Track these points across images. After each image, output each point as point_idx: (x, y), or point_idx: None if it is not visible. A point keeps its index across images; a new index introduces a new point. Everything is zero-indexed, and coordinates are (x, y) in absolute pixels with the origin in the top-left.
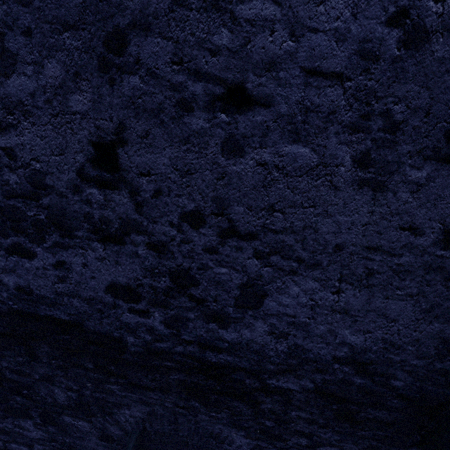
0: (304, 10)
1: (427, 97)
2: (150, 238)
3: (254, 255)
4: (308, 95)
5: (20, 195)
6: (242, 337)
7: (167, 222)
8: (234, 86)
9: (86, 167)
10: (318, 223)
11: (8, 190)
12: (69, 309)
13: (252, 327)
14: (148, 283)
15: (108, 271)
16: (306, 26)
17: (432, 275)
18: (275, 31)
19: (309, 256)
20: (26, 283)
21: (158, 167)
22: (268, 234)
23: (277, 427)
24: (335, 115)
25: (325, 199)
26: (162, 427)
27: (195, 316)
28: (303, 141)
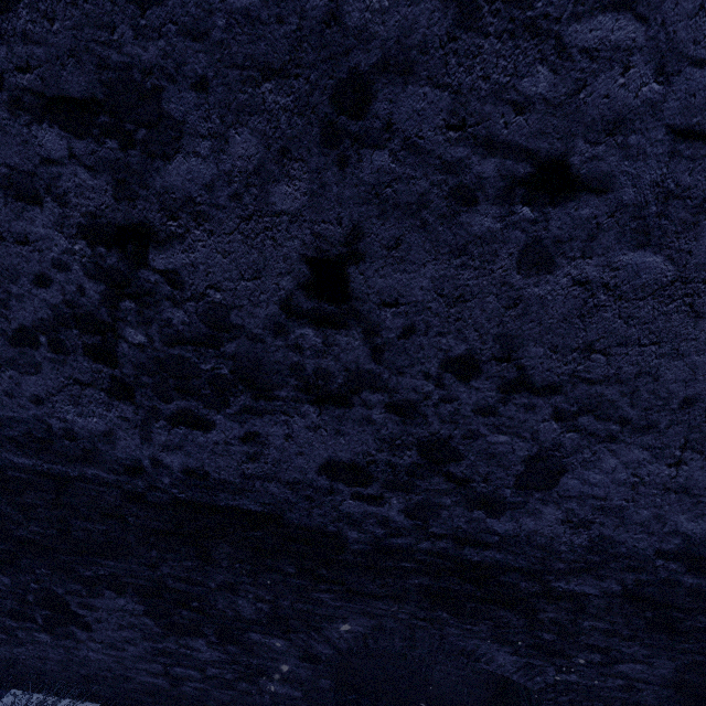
0: (686, 29)
1: None
2: (392, 396)
3: (553, 416)
4: (673, 172)
5: (189, 341)
6: (521, 528)
7: (420, 373)
8: (549, 162)
9: (295, 297)
10: (661, 368)
11: (170, 333)
12: (262, 497)
13: (537, 514)
14: (384, 459)
15: (324, 444)
16: (686, 56)
17: None
18: (632, 67)
19: (640, 416)
20: (198, 464)
21: (412, 293)
22: (579, 386)
23: (559, 640)
24: None
25: (677, 332)
26: (391, 643)
27: (453, 502)
28: (654, 245)
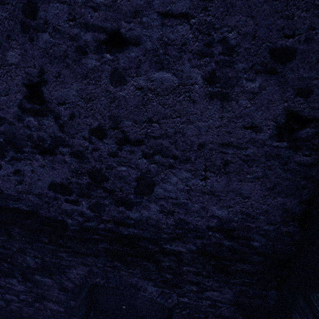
0: None
1: (252, 24)
2: (72, 149)
3: (143, 156)
4: (165, 33)
5: None
6: (142, 216)
7: (81, 137)
8: (112, 32)
9: (23, 102)
10: (184, 129)
11: None
12: (27, 202)
13: (148, 208)
14: (75, 181)
15: (48, 174)
16: None
17: (271, 162)
18: None
19: (181, 154)
20: None
21: (70, 98)
22: (151, 140)
23: (174, 278)
24: (186, 46)
25: (187, 110)
26: (98, 280)
27: (109, 202)
28: (166, 68)
